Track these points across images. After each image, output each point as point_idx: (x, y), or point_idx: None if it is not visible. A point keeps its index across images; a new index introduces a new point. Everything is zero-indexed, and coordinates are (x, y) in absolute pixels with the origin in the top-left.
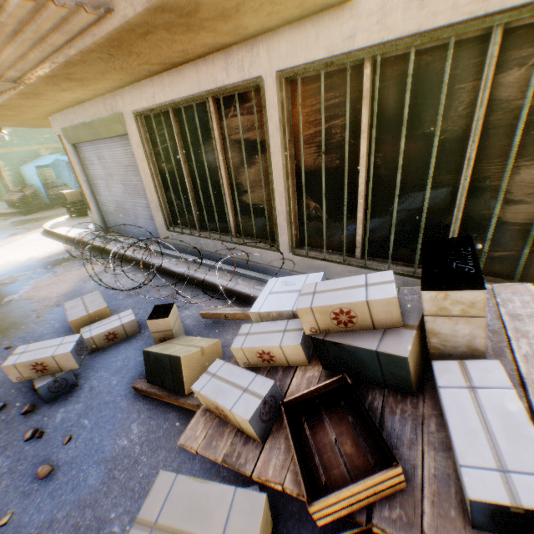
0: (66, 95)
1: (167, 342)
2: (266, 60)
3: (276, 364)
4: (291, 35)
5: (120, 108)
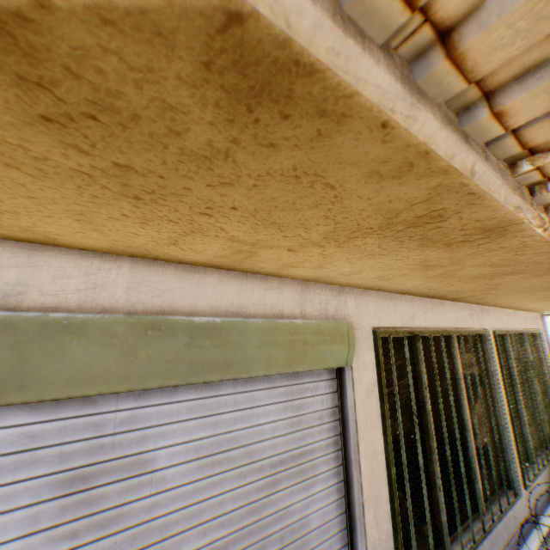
0: (372, 260)
1: None
2: (486, 319)
3: None
4: (492, 311)
5: (347, 315)
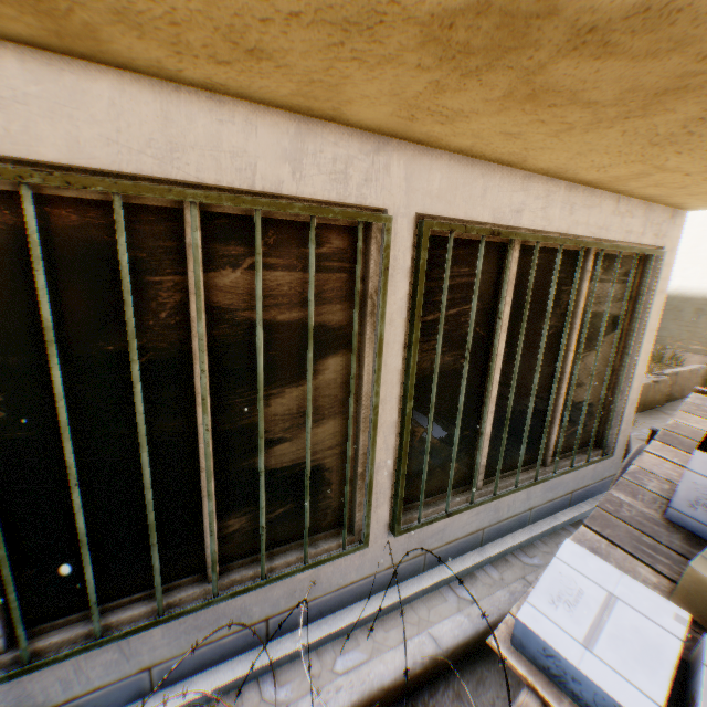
0: None
1: None
2: (402, 185)
3: None
4: (452, 168)
5: None
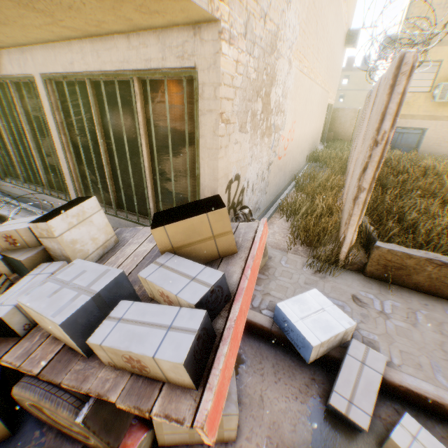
0: None
1: None
2: (33, 64)
3: None
4: (43, 52)
5: None
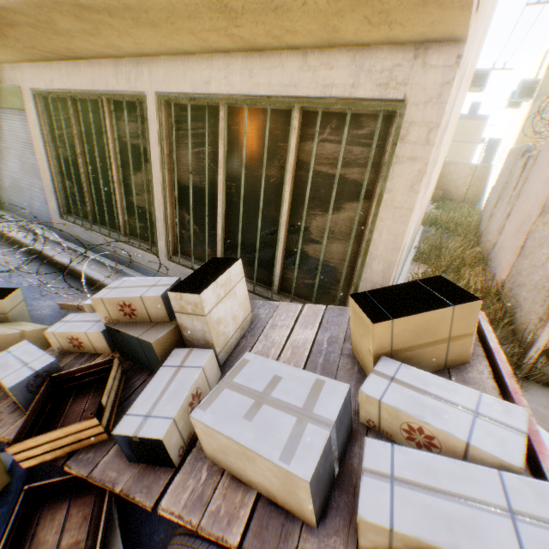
0: None
1: None
2: (148, 80)
3: (86, 350)
4: (167, 65)
5: (20, 82)
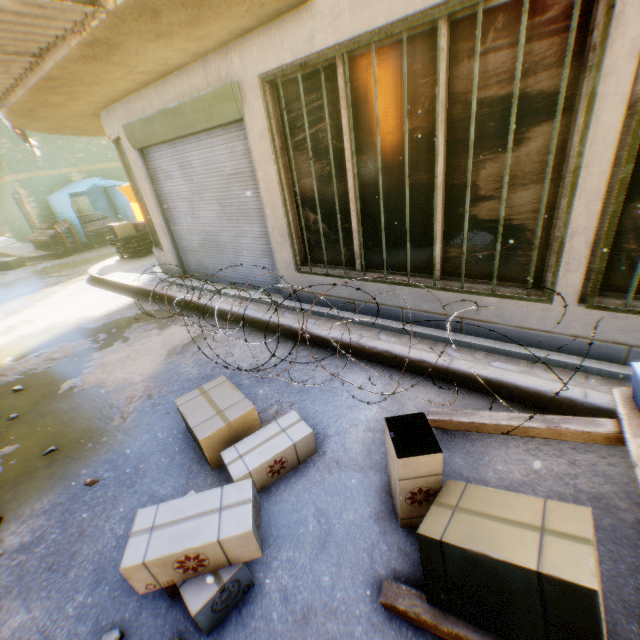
0: (152, 52)
1: (445, 504)
2: None
3: None
4: None
5: (235, 75)
